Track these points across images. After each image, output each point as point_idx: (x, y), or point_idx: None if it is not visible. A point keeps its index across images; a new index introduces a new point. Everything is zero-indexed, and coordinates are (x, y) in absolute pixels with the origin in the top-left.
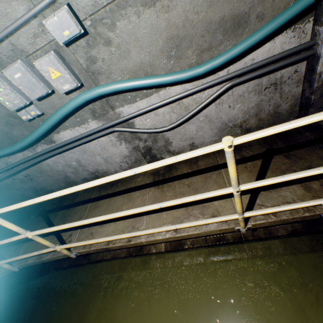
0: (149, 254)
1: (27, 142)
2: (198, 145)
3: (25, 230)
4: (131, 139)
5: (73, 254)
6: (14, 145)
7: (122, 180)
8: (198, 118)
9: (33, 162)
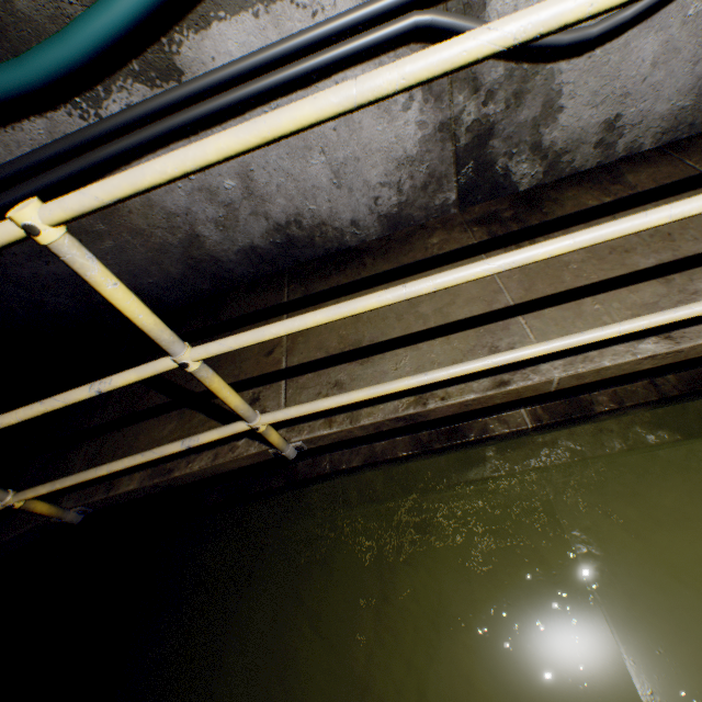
0: (482, 441)
1: (86, 38)
2: (626, 125)
3: (178, 339)
4: (449, 85)
5: (292, 448)
6: (23, 56)
7: (374, 249)
8: (685, 5)
9: (91, 159)
